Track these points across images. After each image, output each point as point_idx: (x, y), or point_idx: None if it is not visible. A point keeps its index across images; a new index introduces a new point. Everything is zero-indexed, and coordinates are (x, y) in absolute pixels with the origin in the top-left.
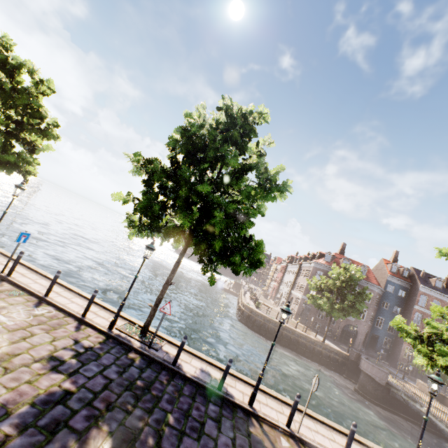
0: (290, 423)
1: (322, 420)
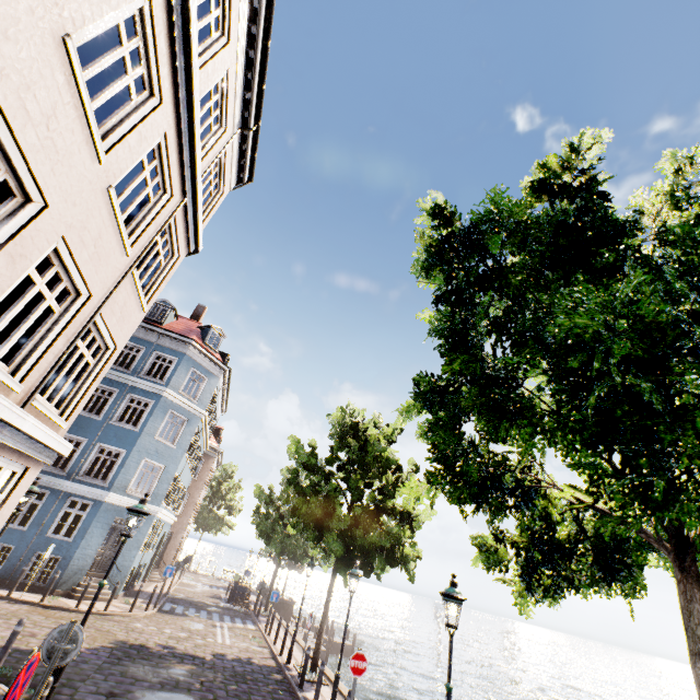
0: None
1: None
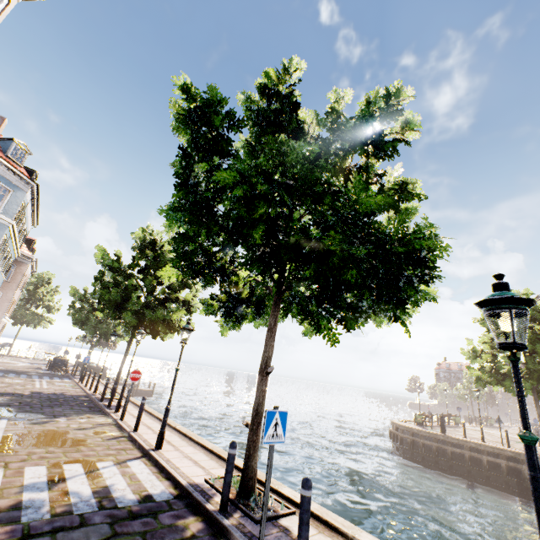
0: (121, 415)
1: (175, 426)
